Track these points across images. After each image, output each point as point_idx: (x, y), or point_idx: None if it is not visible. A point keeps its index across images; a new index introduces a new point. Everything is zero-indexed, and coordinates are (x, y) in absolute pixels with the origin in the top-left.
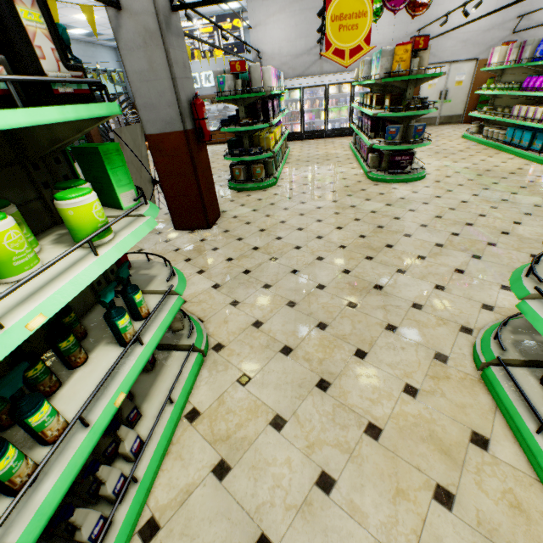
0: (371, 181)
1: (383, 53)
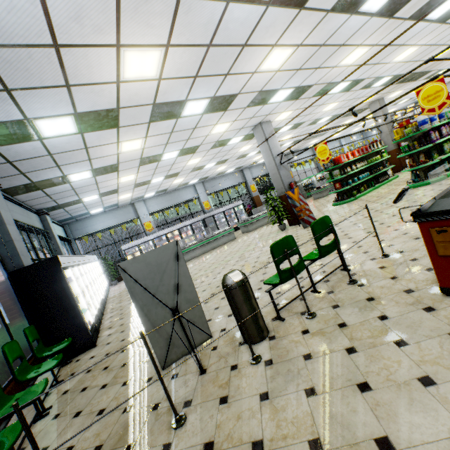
0: None
1: None
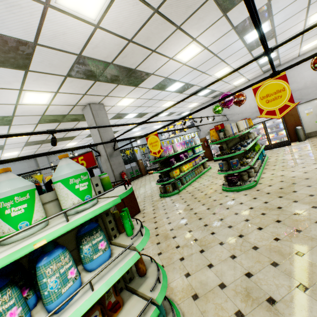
0: (221, 190)
1: (208, 133)
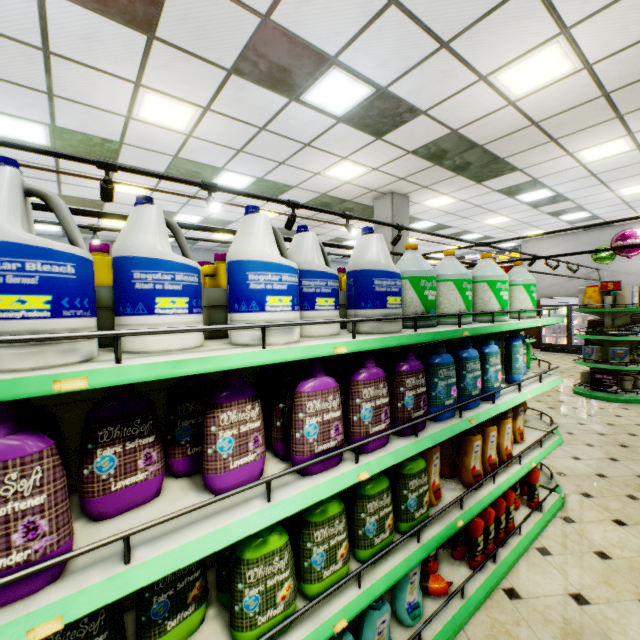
0: (571, 392)
1: (580, 291)
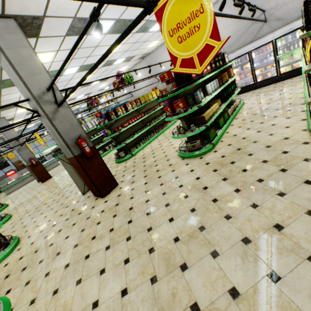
0: None
1: None
